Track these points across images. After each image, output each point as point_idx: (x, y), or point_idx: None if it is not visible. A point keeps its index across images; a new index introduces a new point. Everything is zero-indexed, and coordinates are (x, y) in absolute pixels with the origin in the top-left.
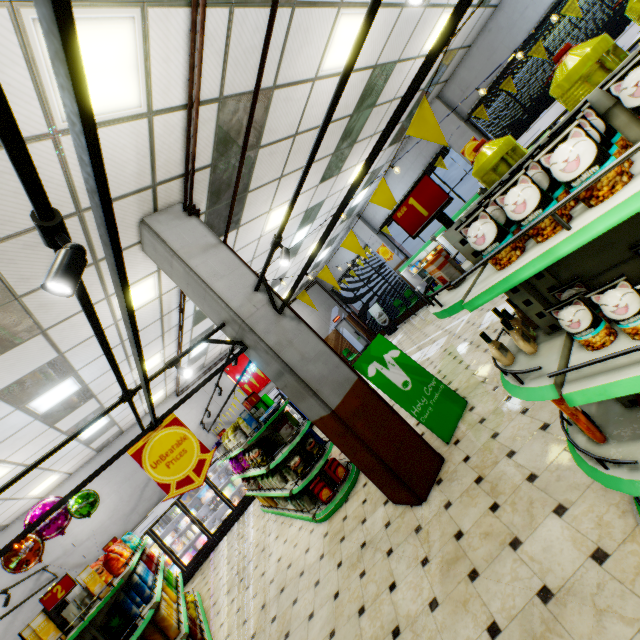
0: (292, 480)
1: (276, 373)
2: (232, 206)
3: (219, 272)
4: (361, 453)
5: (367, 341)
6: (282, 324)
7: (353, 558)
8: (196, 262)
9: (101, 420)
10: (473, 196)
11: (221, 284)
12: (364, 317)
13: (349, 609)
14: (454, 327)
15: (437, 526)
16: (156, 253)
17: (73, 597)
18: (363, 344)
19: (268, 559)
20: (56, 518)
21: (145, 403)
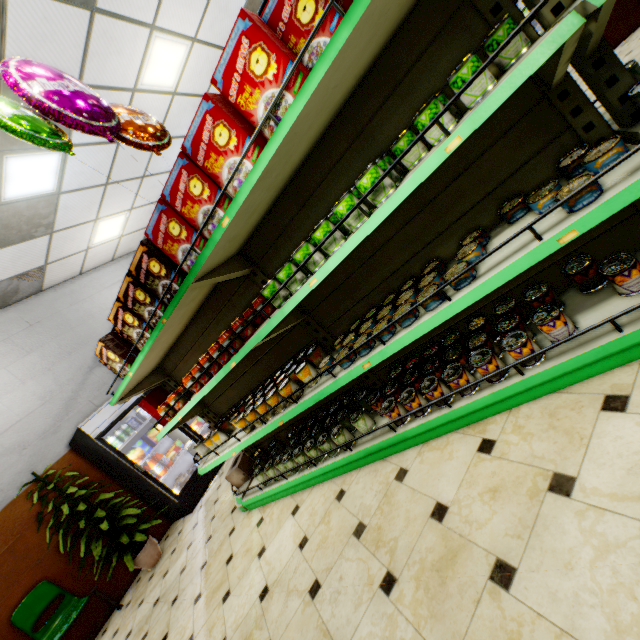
0: None
1: None
2: None
3: None
4: None
5: None
6: None
7: None
8: None
9: None
10: None
11: None
12: None
13: None
14: None
15: None
16: None
17: None
18: None
19: None
20: None
21: None
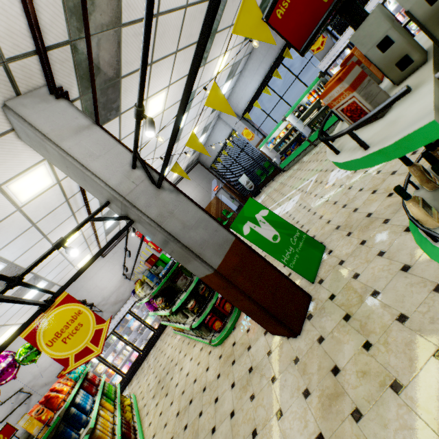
0: (191, 316)
1: (162, 242)
2: (92, 80)
3: (94, 152)
4: (243, 301)
5: (239, 203)
6: (162, 197)
7: (243, 381)
8: (69, 144)
9: (40, 284)
10: (314, 79)
11: (97, 164)
12: (236, 185)
13: (244, 430)
14: (305, 186)
15: (313, 359)
16: (30, 139)
17: (23, 432)
18: (237, 205)
19: (180, 373)
20: (6, 368)
21: (76, 266)
